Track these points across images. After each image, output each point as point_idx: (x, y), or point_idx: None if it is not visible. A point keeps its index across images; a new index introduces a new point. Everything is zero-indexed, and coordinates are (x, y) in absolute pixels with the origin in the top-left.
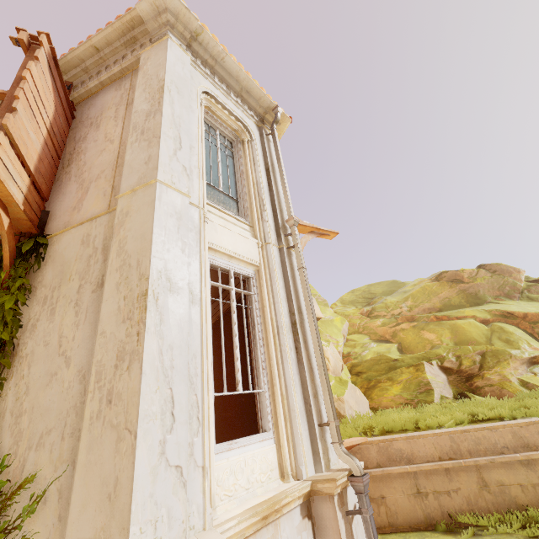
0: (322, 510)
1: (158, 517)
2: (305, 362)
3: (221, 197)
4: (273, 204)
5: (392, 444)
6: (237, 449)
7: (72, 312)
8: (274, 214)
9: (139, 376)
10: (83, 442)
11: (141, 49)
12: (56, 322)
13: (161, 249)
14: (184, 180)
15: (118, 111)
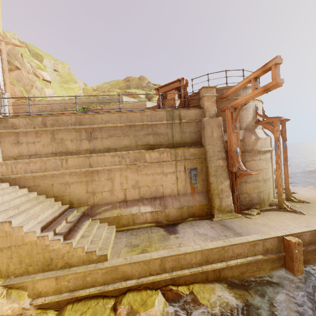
0: None
1: None
2: None
3: None
4: None
5: (36, 102)
6: None
7: None
8: None
9: None
10: None
11: None
12: None
13: None
14: None
15: None
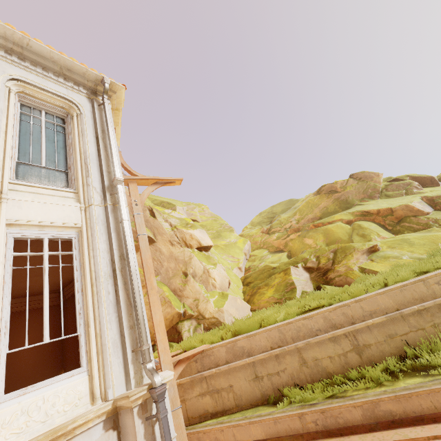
0: (126, 421)
1: None
2: (122, 301)
3: (43, 172)
4: (101, 168)
5: (237, 343)
6: (34, 391)
7: None
8: (102, 177)
9: None
10: None
11: None
12: None
13: None
14: None
15: None
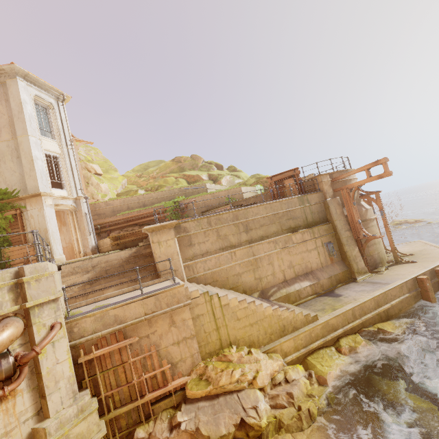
0: (78, 202)
1: (43, 190)
2: (75, 178)
3: (45, 132)
4: (64, 134)
5: (108, 202)
6: (57, 190)
7: (12, 163)
8: (65, 138)
9: (36, 172)
10: (27, 182)
11: (5, 78)
12: (7, 165)
13: (34, 151)
14: (34, 133)
15: (2, 102)
